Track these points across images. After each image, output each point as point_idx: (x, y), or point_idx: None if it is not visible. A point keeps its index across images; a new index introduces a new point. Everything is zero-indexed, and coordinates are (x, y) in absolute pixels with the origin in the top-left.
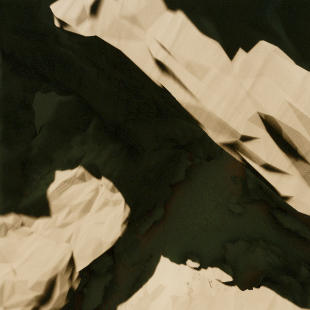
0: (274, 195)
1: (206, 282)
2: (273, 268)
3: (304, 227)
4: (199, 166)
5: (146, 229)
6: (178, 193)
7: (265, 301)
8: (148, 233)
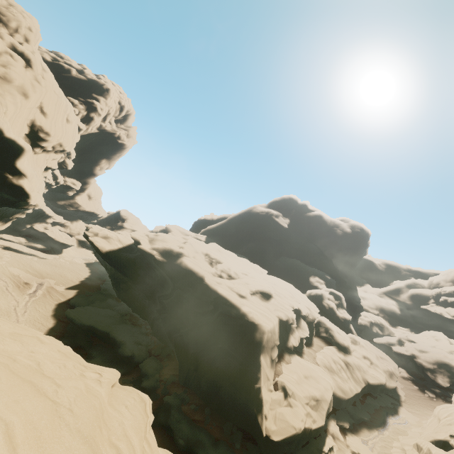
0: None
1: None
2: None
3: None
4: None
5: None
6: None
7: None
8: None
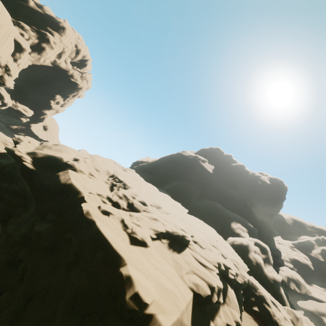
0: None
1: None
2: None
3: None
4: None
5: None
6: None
7: None
8: None
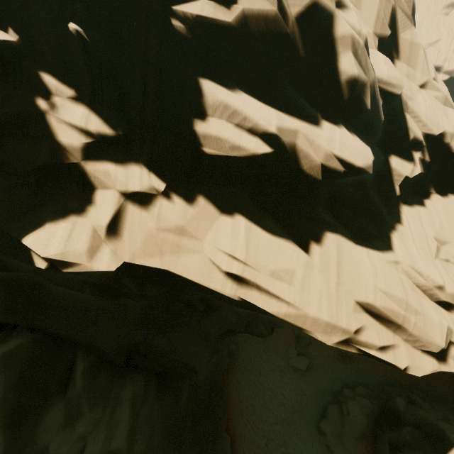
0: None
1: None
2: (375, 419)
3: None
4: None
5: None
6: (232, 389)
7: None
8: None
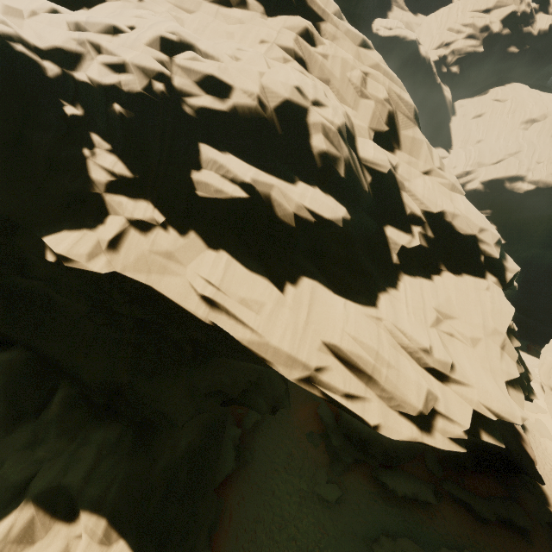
0: (368, 445)
1: None
2: None
3: (420, 484)
4: (254, 433)
5: None
6: (232, 503)
7: None
8: None
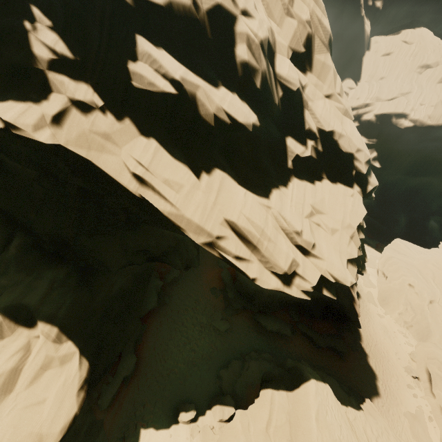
0: (253, 298)
1: (208, 431)
2: None
3: (283, 324)
4: (173, 285)
5: (111, 397)
6: (152, 327)
7: (266, 404)
8: (115, 403)
